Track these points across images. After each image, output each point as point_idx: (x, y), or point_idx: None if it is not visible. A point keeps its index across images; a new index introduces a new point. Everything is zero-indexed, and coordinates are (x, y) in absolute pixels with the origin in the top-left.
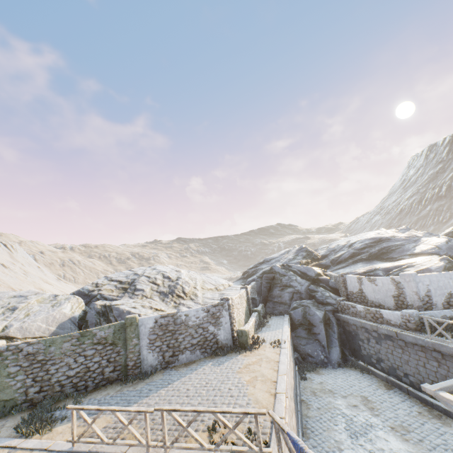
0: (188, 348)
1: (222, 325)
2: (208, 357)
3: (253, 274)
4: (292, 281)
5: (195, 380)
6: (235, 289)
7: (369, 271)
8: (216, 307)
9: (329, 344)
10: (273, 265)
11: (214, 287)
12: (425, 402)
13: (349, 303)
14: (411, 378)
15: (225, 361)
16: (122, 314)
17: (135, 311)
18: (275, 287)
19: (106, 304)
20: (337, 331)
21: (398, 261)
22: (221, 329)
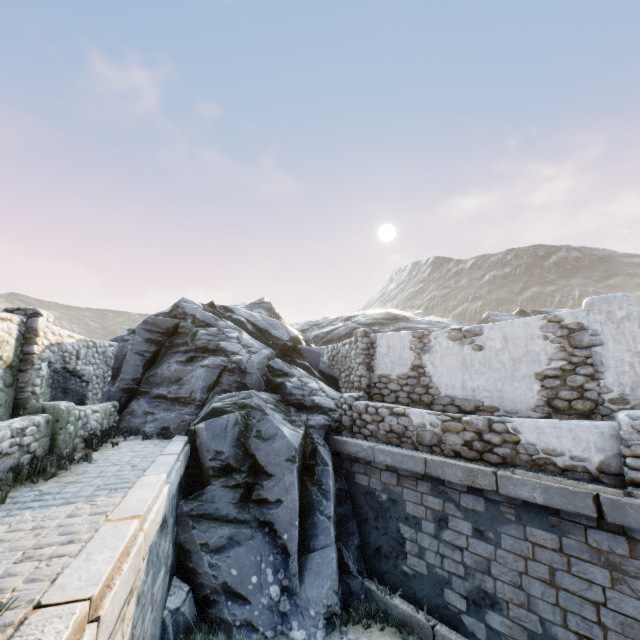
0: None
1: None
2: None
3: None
4: (228, 339)
5: None
6: None
7: None
8: None
9: (306, 538)
10: (183, 299)
11: None
12: None
13: (382, 403)
14: None
15: None
16: None
17: None
18: (172, 353)
19: None
20: (335, 491)
21: None
22: None
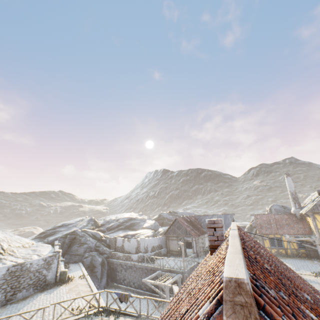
0: (26, 287)
1: (52, 269)
2: (38, 292)
3: (51, 234)
4: (88, 240)
5: (39, 303)
6: (42, 246)
7: (126, 235)
8: (52, 257)
9: (102, 277)
10: (76, 229)
11: (21, 244)
12: (138, 293)
13: (116, 252)
14: (136, 284)
15: (53, 290)
16: None
17: None
18: (75, 244)
19: None
20: (107, 269)
21: (137, 231)
22: (51, 272)
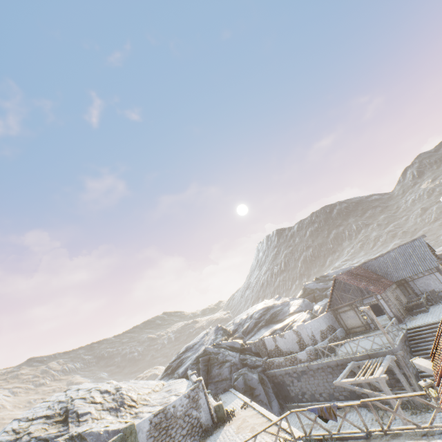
0: (181, 441)
1: (202, 406)
2: None
3: (178, 366)
4: (227, 356)
5: None
6: (175, 383)
7: (273, 332)
8: (194, 390)
9: (269, 400)
10: (206, 347)
11: (151, 389)
12: None
13: (272, 359)
14: (324, 394)
15: (217, 436)
16: (100, 436)
17: (112, 427)
18: (213, 366)
19: (73, 434)
20: (271, 386)
21: (284, 321)
22: (202, 411)
